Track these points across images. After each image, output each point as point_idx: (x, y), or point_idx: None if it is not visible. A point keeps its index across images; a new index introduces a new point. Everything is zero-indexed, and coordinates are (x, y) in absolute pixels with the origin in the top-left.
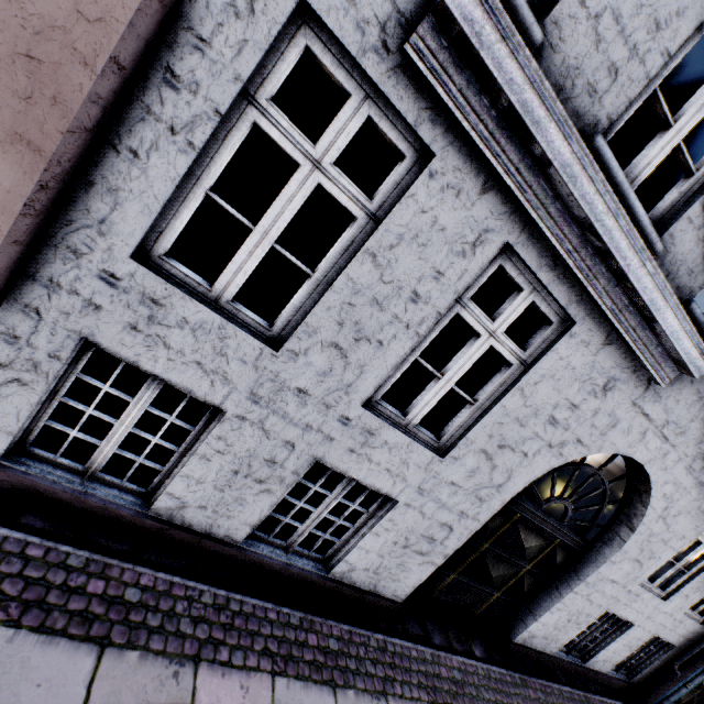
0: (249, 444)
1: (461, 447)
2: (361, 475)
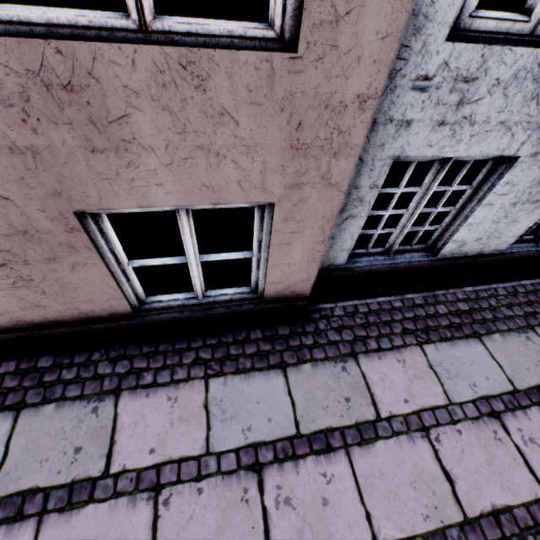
0: (534, 176)
1: None
2: None
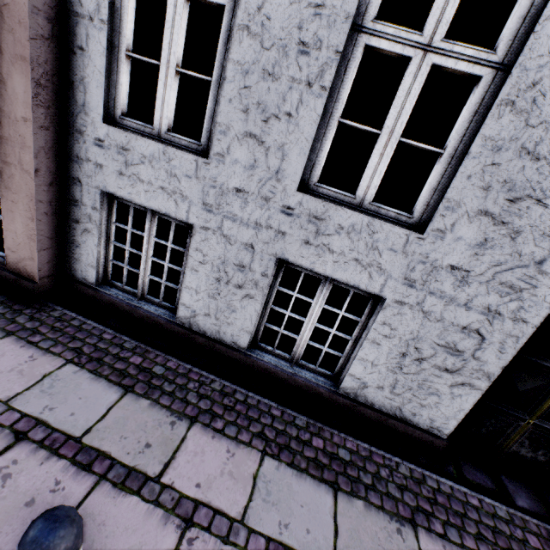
0: (218, 252)
1: (443, 213)
2: (328, 270)
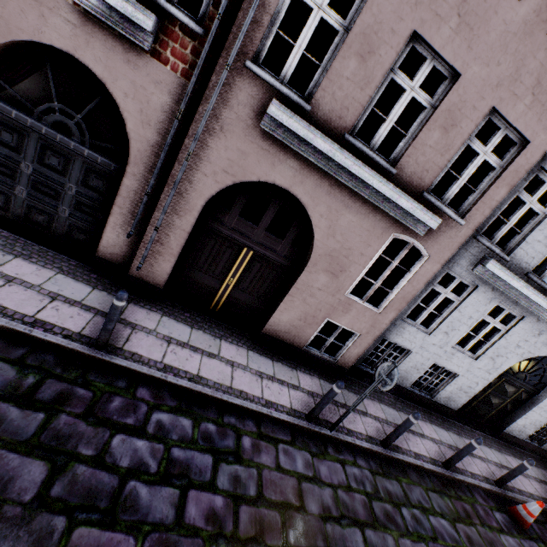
0: (416, 359)
1: (482, 356)
2: (448, 367)
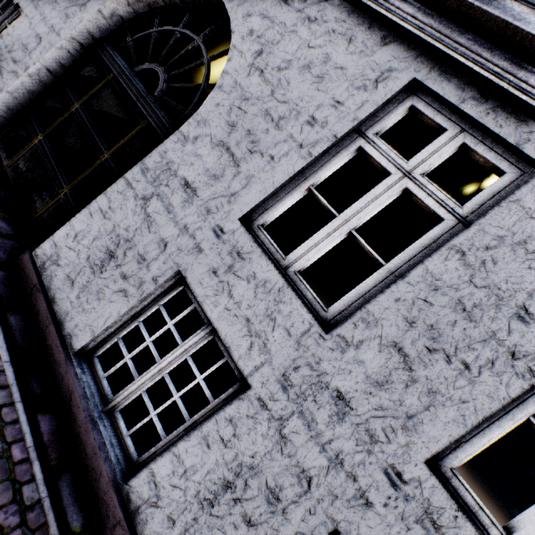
0: None
1: None
2: None
